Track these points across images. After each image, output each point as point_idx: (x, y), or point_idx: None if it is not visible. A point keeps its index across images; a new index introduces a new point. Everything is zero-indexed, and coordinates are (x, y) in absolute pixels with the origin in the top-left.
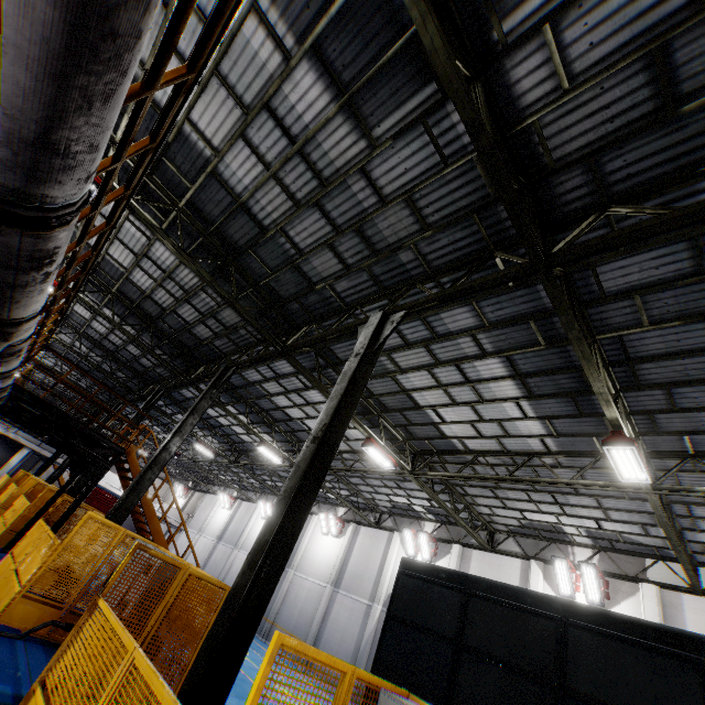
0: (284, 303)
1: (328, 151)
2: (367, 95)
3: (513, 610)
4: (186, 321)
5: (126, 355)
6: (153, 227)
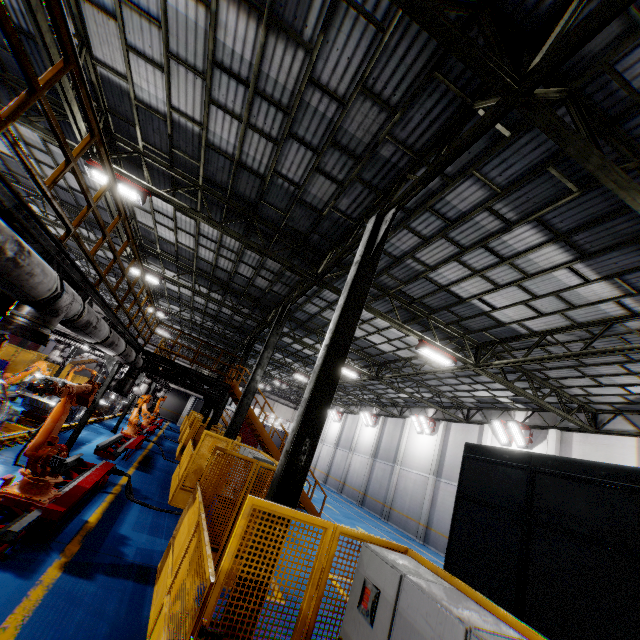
0: (306, 238)
1: (277, 78)
2: (282, 1)
3: (585, 484)
4: (247, 277)
5: (224, 316)
6: (185, 209)
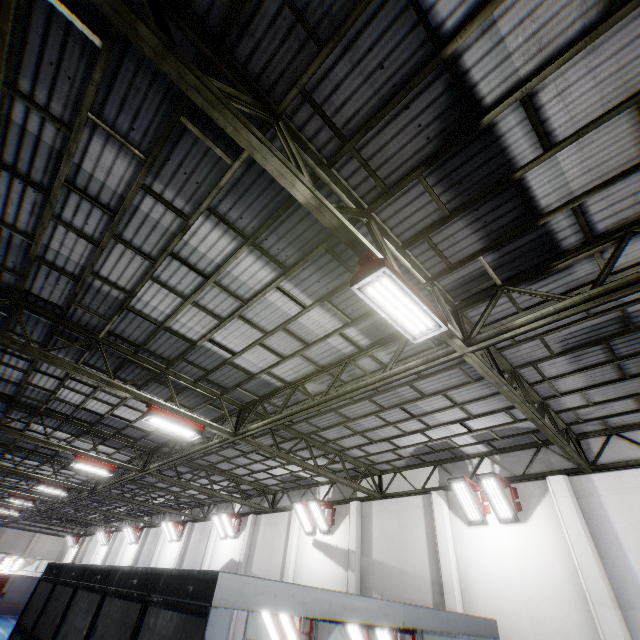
0: None
1: None
2: None
3: (66, 587)
4: None
5: None
6: None
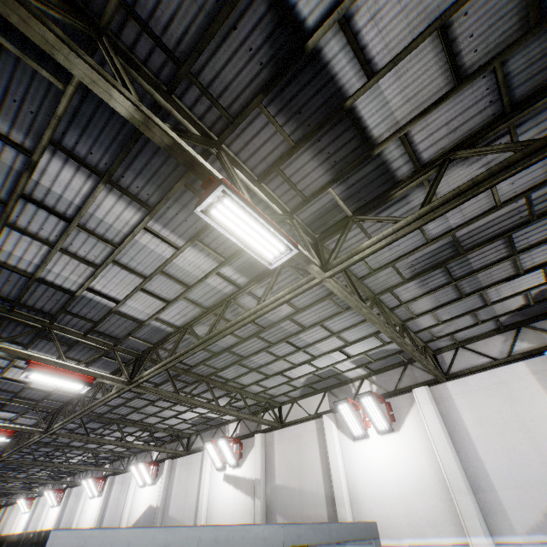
0: None
1: None
2: None
3: None
4: None
5: None
6: None
